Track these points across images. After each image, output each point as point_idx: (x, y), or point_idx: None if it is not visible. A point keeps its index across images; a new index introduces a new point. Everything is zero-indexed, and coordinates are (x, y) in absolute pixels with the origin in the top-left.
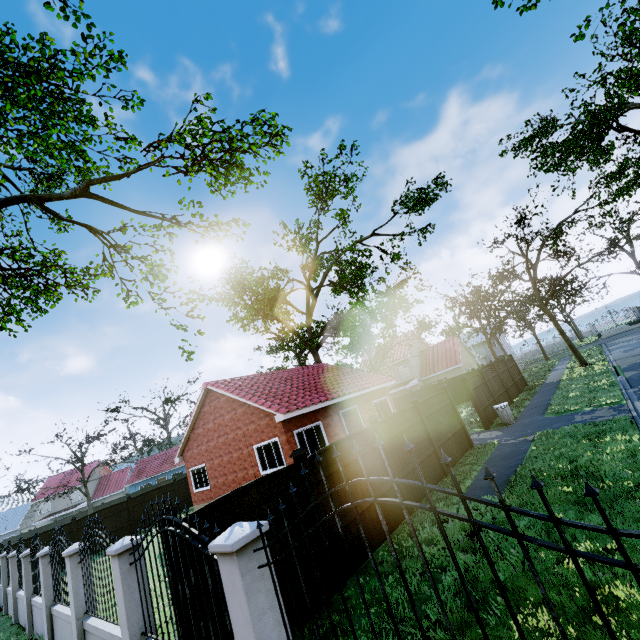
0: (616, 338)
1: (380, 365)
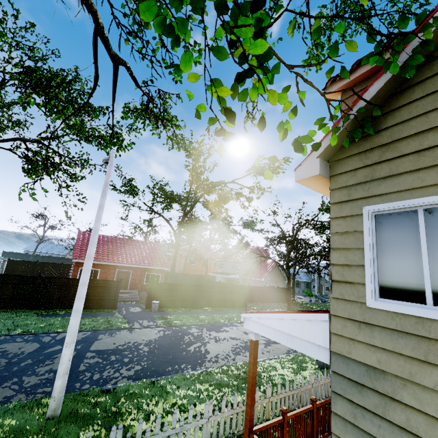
0: None
1: (228, 258)
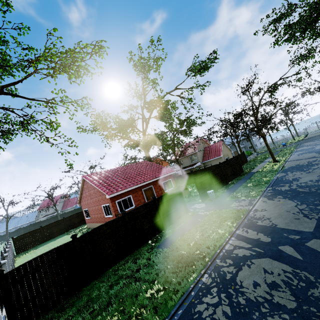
0: (308, 141)
1: (183, 155)
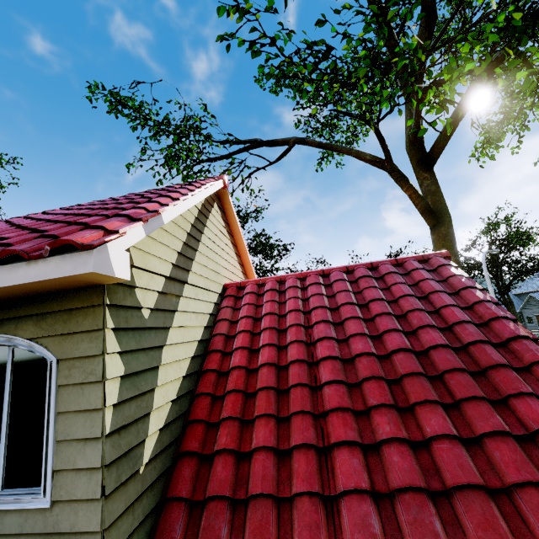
0: None
1: None
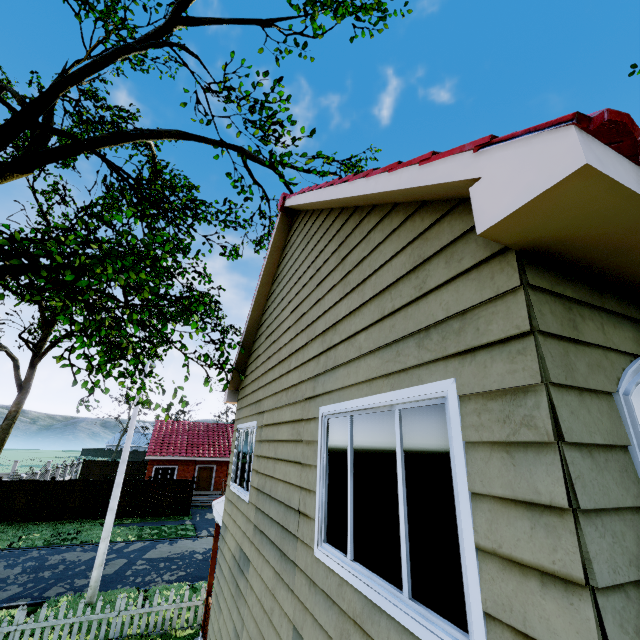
0: None
1: None
